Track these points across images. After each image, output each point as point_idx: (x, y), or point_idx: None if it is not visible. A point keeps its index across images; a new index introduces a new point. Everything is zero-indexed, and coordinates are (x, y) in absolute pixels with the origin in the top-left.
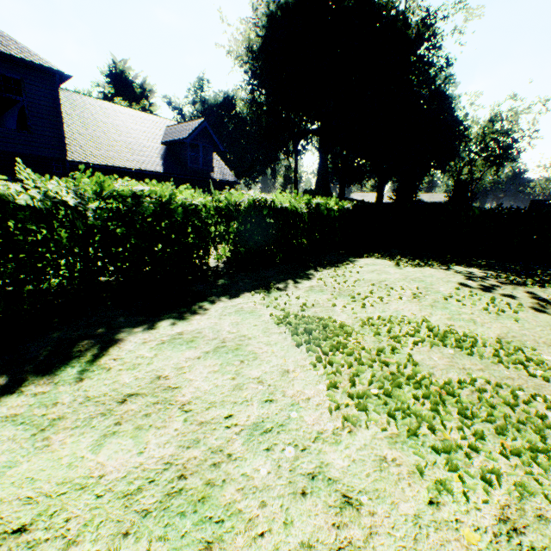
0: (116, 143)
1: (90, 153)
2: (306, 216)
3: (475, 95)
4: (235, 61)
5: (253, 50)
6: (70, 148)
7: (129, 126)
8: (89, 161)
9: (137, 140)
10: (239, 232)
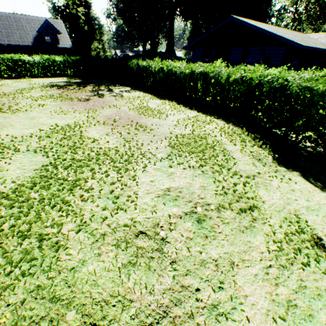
0: (15, 34)
1: (3, 40)
2: (43, 62)
3: None
4: None
5: None
6: None
7: (24, 26)
8: (1, 43)
9: (25, 32)
10: (8, 66)
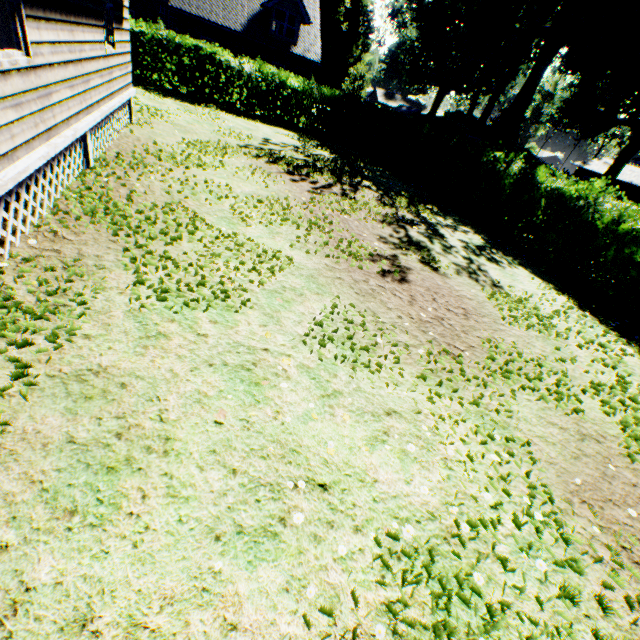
0: None
1: (188, 3)
2: (258, 81)
3: None
4: None
5: None
6: None
7: None
8: (183, 9)
9: None
10: (181, 67)
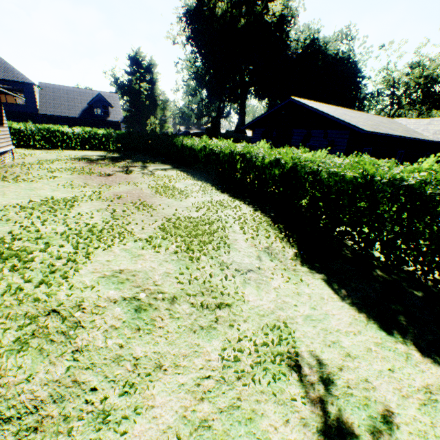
0: (64, 106)
1: (49, 111)
2: (84, 135)
3: (399, 44)
4: (187, 43)
5: (187, 38)
6: (42, 109)
7: (76, 98)
8: (46, 114)
9: (75, 104)
10: (44, 137)
